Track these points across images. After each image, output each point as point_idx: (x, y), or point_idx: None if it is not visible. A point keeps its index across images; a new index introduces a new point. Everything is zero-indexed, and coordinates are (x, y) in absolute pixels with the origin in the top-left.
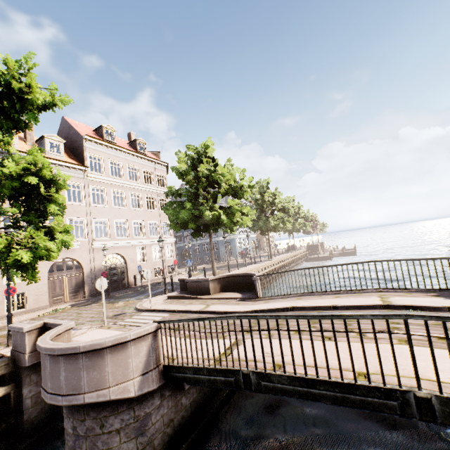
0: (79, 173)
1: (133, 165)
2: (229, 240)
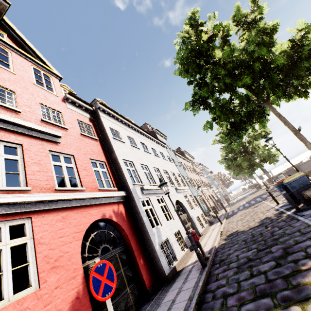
0: (190, 164)
1: (191, 160)
2: (218, 192)
